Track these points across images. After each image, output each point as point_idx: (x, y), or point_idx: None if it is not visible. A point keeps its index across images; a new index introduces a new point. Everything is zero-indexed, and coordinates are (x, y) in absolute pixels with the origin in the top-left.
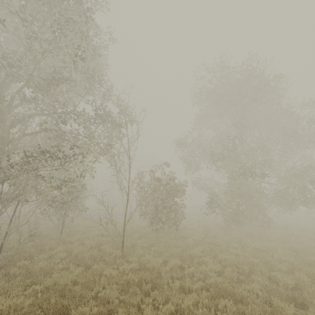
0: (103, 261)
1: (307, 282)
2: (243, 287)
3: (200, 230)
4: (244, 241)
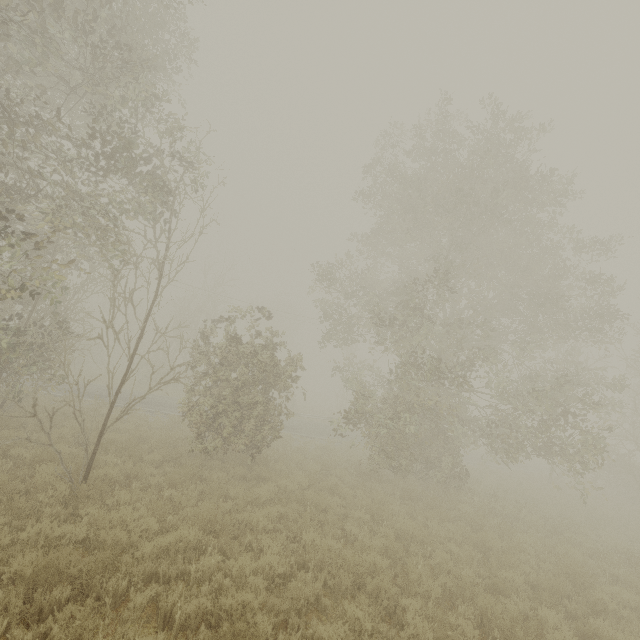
0: (4, 504)
1: (471, 637)
2: (312, 629)
3: (313, 468)
4: (386, 512)
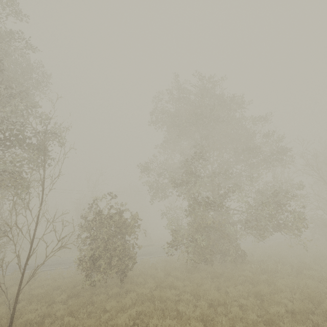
0: None
1: None
2: None
3: (160, 275)
4: (202, 290)
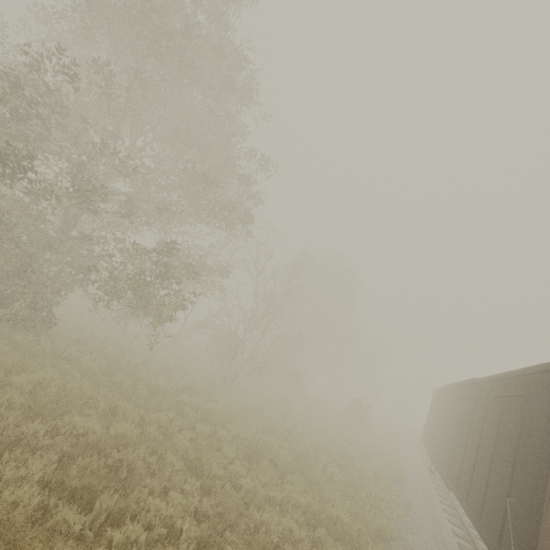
0: None
1: None
2: None
3: None
4: None
